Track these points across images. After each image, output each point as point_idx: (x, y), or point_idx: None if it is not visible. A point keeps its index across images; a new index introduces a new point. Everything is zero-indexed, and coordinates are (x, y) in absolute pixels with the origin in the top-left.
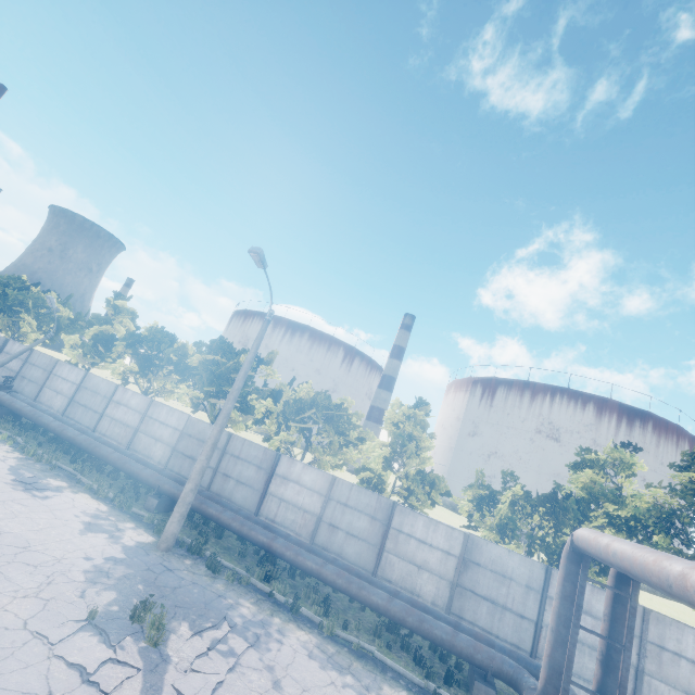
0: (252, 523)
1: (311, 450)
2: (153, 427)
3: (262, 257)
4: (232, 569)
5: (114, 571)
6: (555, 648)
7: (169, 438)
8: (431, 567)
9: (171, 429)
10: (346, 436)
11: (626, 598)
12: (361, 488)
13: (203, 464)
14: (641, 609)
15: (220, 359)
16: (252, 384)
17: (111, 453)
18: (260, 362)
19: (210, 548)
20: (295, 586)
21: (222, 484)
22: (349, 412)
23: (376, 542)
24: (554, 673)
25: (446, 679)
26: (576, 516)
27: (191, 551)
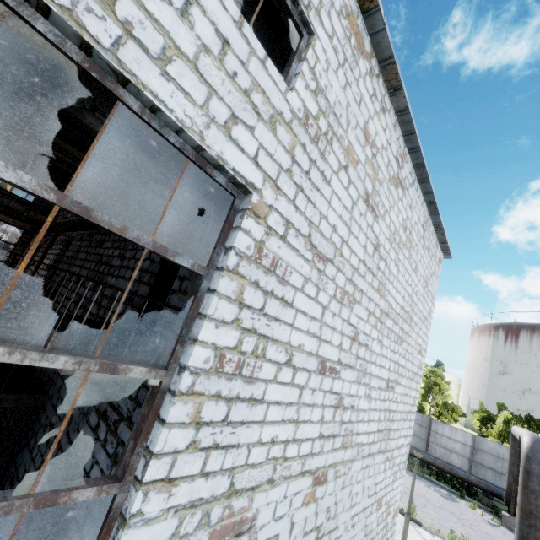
0: None
1: None
2: None
3: None
4: None
5: None
6: (509, 475)
7: None
8: (456, 451)
9: None
10: None
11: None
12: None
13: None
14: None
15: None
16: None
17: None
18: None
19: None
20: None
21: None
22: None
23: (424, 437)
24: (509, 484)
25: (467, 494)
26: None
27: None
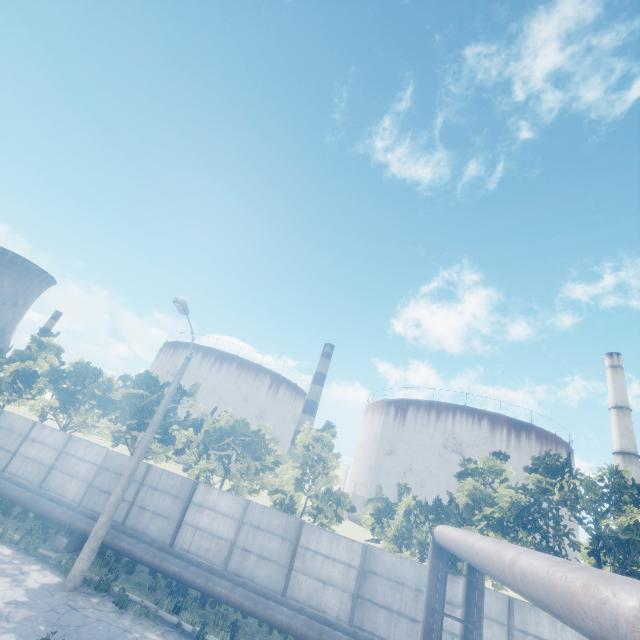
0: (164, 554)
1: (229, 476)
2: (70, 463)
3: (184, 306)
4: (141, 602)
5: (15, 615)
6: (425, 637)
7: (86, 473)
8: (335, 581)
9: (88, 464)
10: (263, 460)
11: (476, 583)
12: (272, 509)
13: (118, 496)
14: (507, 599)
15: (144, 393)
16: (174, 416)
17: (21, 493)
18: (183, 393)
19: (119, 585)
20: (205, 616)
21: (137, 518)
22: (266, 437)
23: (285, 562)
24: None
25: None
26: (457, 520)
27: (99, 588)
